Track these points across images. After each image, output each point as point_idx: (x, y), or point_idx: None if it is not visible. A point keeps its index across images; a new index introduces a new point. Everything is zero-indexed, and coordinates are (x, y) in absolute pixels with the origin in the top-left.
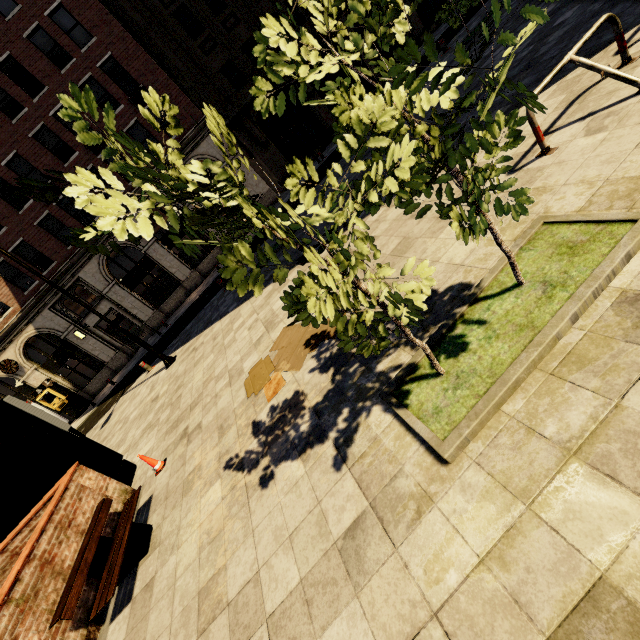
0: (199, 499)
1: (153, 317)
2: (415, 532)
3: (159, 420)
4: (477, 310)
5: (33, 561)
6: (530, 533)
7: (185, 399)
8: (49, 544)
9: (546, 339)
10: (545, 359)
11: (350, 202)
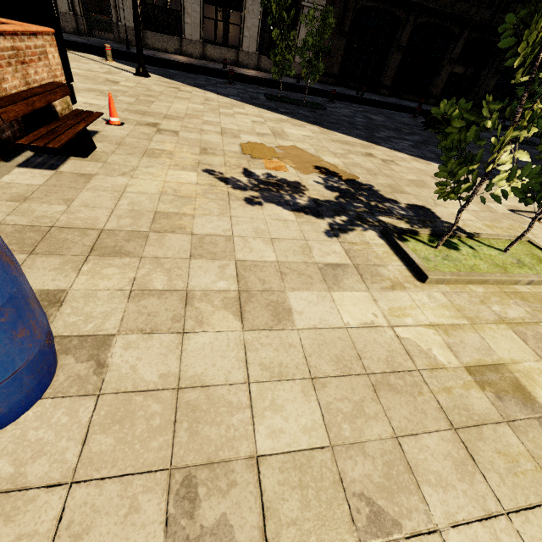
0: (167, 168)
1: (132, 30)
2: (387, 292)
3: (117, 97)
4: (471, 242)
5: None
6: (468, 332)
7: (159, 107)
8: (1, 51)
9: (515, 277)
10: (503, 285)
11: None
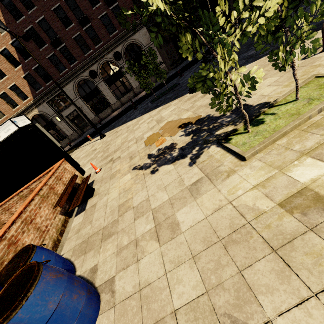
0: (119, 179)
1: (94, 119)
2: (225, 181)
3: (97, 156)
4: (272, 110)
5: (47, 185)
6: (278, 178)
7: (111, 149)
8: (52, 182)
9: (304, 117)
10: (301, 126)
11: (237, 30)
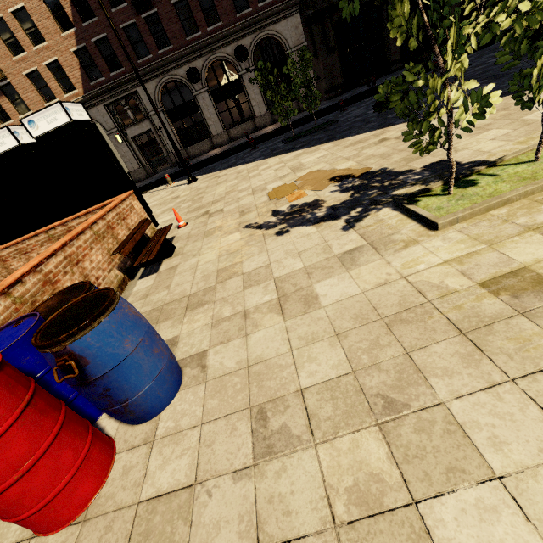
0: (219, 238)
1: None
2: (400, 252)
3: (180, 206)
4: (492, 170)
5: (104, 220)
6: (485, 254)
7: (207, 198)
8: (112, 219)
9: (542, 182)
10: (534, 195)
11: (481, 17)
